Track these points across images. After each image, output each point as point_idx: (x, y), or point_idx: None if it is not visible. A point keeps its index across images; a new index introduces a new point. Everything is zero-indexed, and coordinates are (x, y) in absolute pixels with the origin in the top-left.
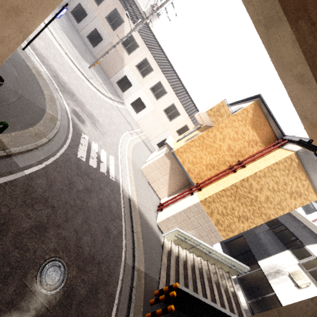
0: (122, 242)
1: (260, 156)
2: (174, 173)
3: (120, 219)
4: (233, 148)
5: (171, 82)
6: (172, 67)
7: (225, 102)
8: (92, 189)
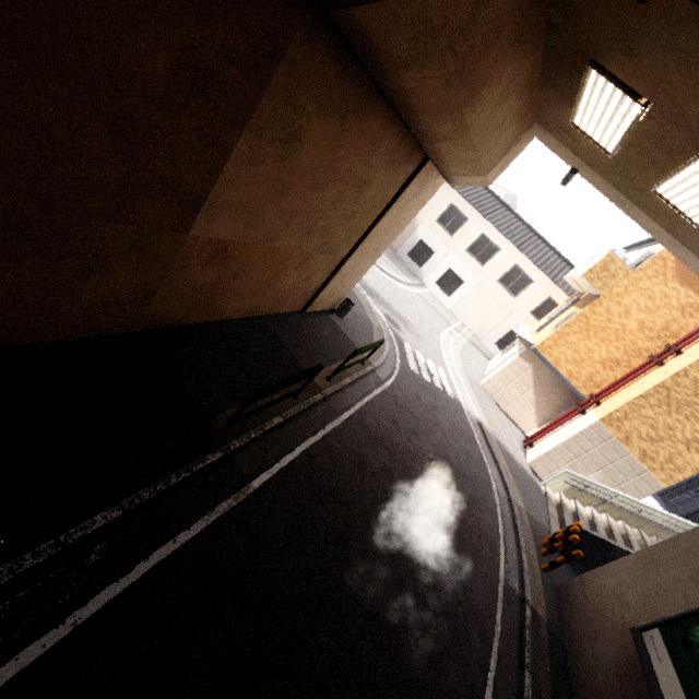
0: (486, 470)
1: None
2: (542, 385)
3: (476, 444)
4: (649, 325)
5: (503, 229)
6: (500, 202)
7: (614, 254)
8: (436, 406)
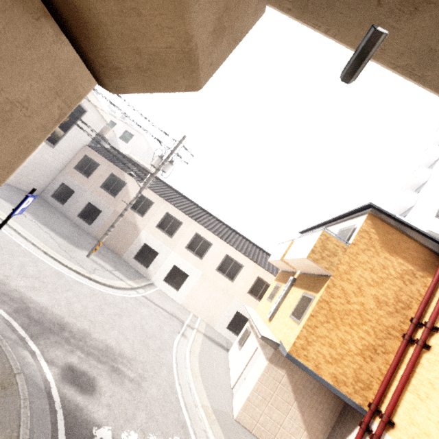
0: None
1: None
2: (303, 394)
3: None
4: (383, 298)
5: (211, 228)
6: (203, 210)
7: (327, 232)
8: None
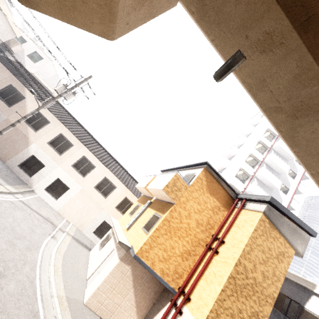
0: None
1: (232, 223)
2: (140, 282)
3: None
4: (201, 221)
5: (97, 155)
6: (94, 139)
7: (178, 175)
8: None
